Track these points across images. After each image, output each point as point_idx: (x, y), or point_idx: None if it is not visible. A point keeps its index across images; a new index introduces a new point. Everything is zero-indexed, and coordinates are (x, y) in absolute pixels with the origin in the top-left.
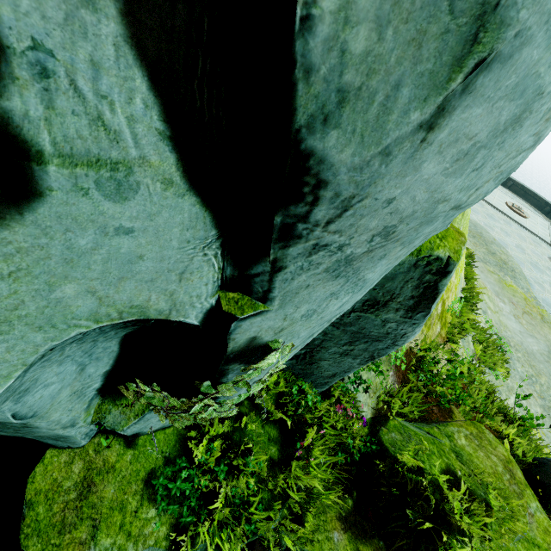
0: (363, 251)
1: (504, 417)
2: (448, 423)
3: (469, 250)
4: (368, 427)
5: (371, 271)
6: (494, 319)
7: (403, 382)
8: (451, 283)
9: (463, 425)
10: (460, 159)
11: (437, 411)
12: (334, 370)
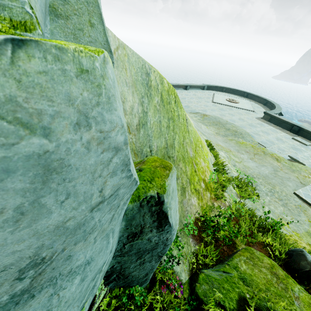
0: (30, 281)
1: (263, 230)
2: (232, 257)
3: (208, 141)
4: (188, 288)
5: (75, 262)
6: (241, 167)
7: (201, 240)
8: (203, 167)
9: (241, 254)
10: (21, 218)
11: (226, 249)
12: (144, 272)
